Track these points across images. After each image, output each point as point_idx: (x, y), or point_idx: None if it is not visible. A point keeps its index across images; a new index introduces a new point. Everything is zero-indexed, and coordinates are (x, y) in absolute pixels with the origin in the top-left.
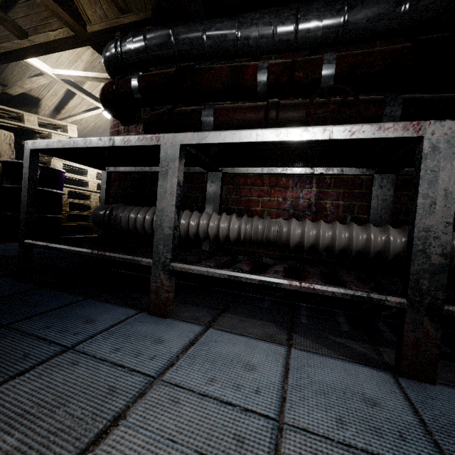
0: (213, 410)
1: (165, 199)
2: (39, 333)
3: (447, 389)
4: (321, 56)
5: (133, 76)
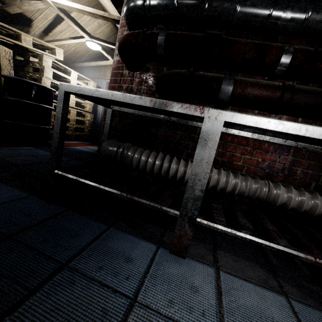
0: None
1: (200, 166)
2: (98, 277)
3: None
4: None
5: (160, 33)
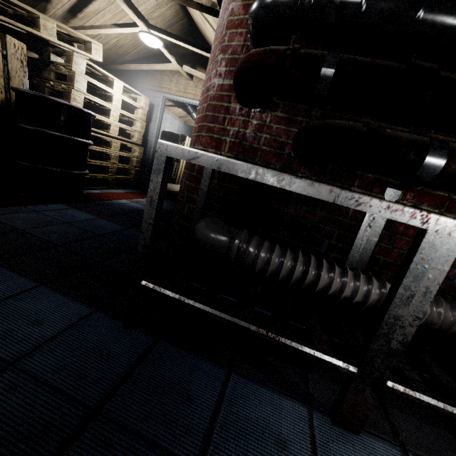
0: None
1: (407, 306)
2: None
3: None
4: None
5: (327, 58)
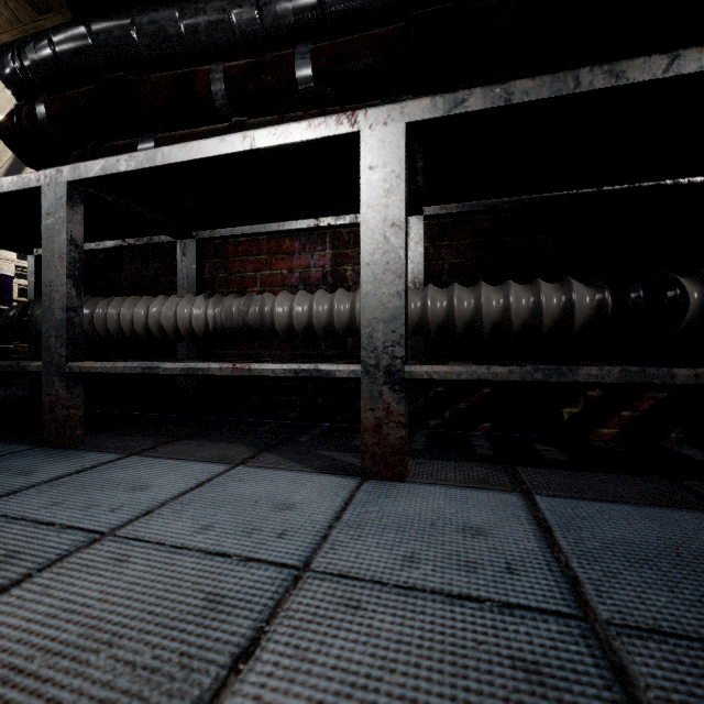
0: (12, 531)
1: (53, 267)
2: None
3: (425, 488)
4: (295, 50)
5: (38, 99)
